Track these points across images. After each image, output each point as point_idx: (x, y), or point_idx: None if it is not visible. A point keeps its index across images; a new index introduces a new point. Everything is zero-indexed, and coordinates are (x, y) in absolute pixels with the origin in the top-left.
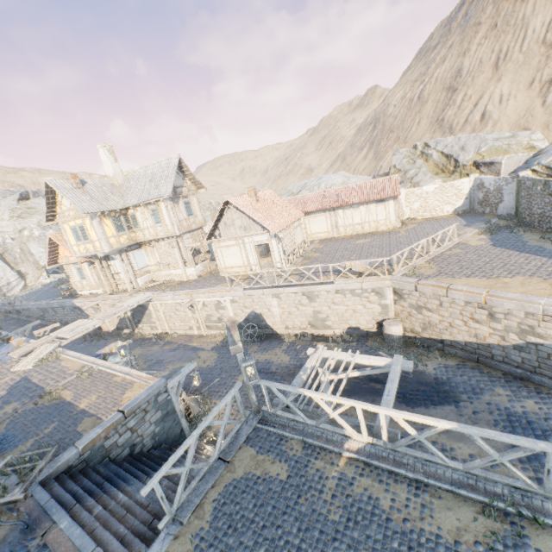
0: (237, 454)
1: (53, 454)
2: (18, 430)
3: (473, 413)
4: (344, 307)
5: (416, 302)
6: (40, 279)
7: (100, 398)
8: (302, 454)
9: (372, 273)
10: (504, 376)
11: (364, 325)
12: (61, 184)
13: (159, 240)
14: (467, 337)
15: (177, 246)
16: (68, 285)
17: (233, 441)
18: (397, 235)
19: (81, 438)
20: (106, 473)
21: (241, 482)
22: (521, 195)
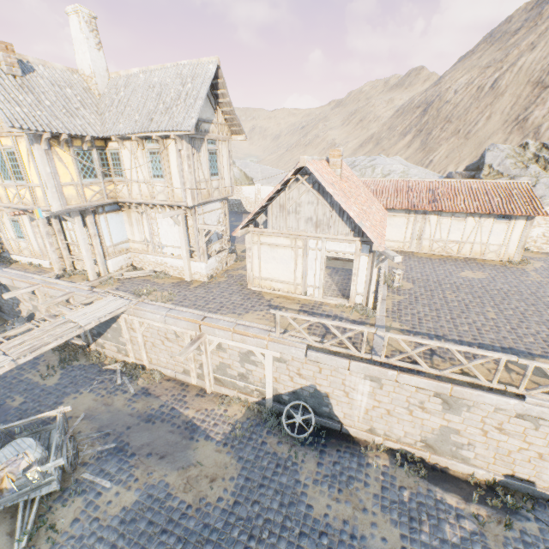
0: None
1: None
2: None
3: None
4: (521, 443)
5: None
6: None
7: None
8: None
9: None
10: None
11: (548, 483)
12: None
13: (154, 205)
14: None
15: (183, 223)
16: None
17: None
18: (531, 279)
19: None
20: None
21: None
22: None
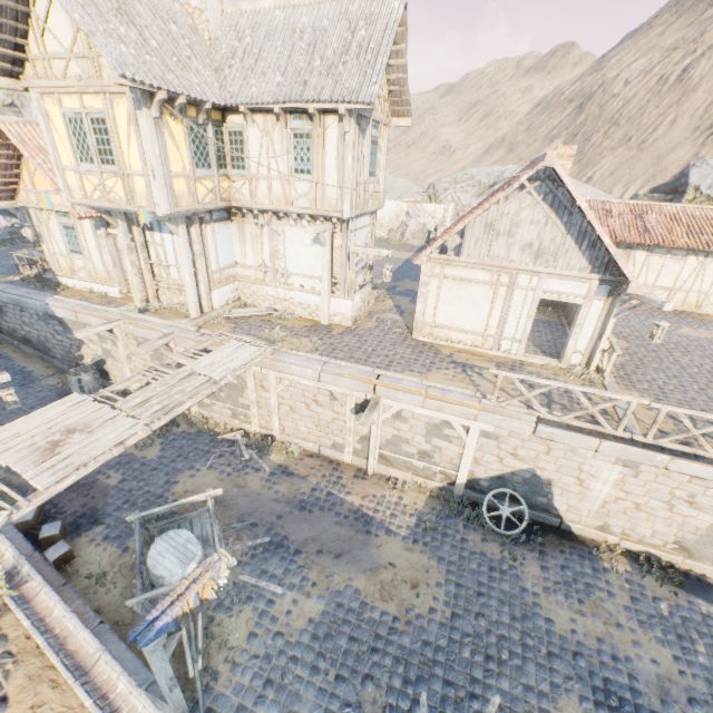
0: None
1: None
2: None
3: None
4: None
5: None
6: None
7: None
8: None
9: None
10: None
11: None
12: None
13: (285, 214)
14: None
15: (329, 242)
16: (36, 256)
17: None
18: None
19: None
20: None
21: None
22: None
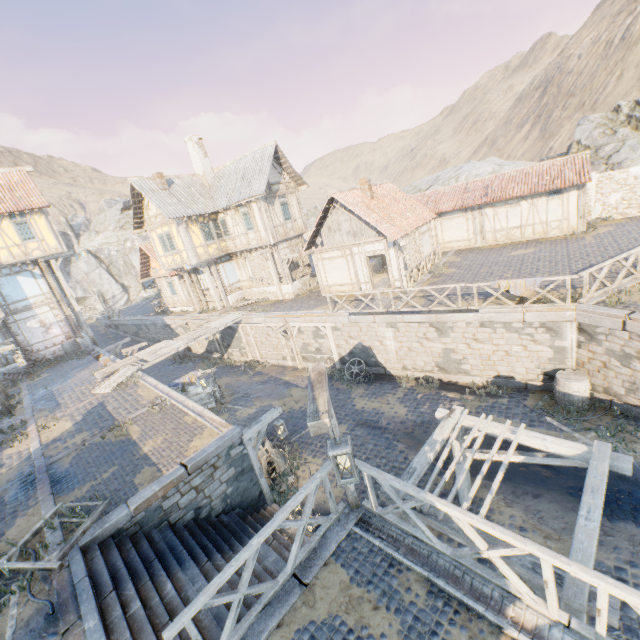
0: (320, 575)
1: (101, 512)
2: (80, 468)
3: None
4: (492, 347)
5: (620, 347)
6: (142, 293)
7: (165, 443)
8: (426, 605)
9: (541, 299)
10: None
11: (521, 375)
12: (147, 185)
13: (251, 250)
14: None
15: (271, 257)
16: (161, 301)
17: (316, 548)
18: (580, 243)
19: (135, 495)
20: (160, 544)
21: (323, 632)
22: None
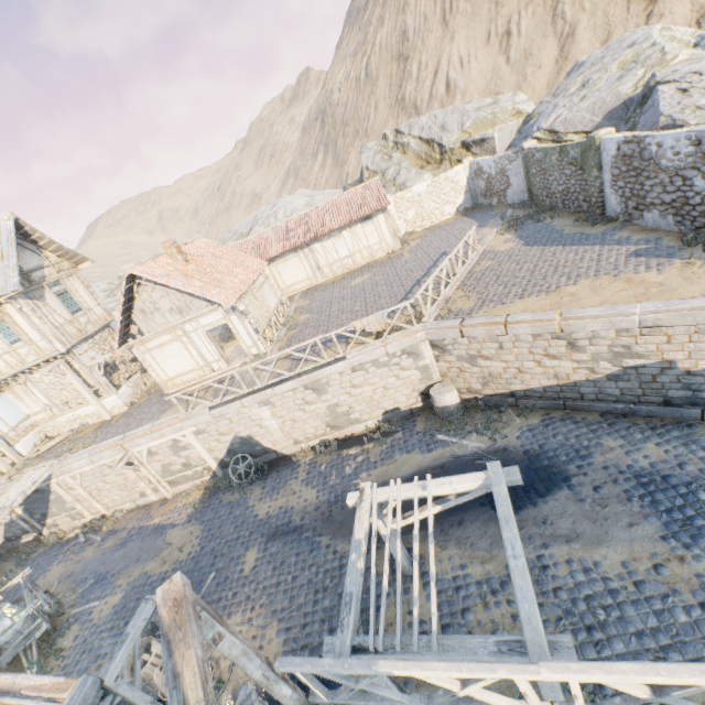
0: None
1: None
2: None
3: (596, 491)
4: (370, 387)
5: (466, 352)
6: None
7: None
8: None
9: (393, 327)
10: (603, 418)
11: (404, 402)
12: None
13: (31, 369)
14: (544, 381)
15: (69, 370)
16: None
17: None
18: (402, 261)
19: None
20: None
21: None
22: (532, 173)
